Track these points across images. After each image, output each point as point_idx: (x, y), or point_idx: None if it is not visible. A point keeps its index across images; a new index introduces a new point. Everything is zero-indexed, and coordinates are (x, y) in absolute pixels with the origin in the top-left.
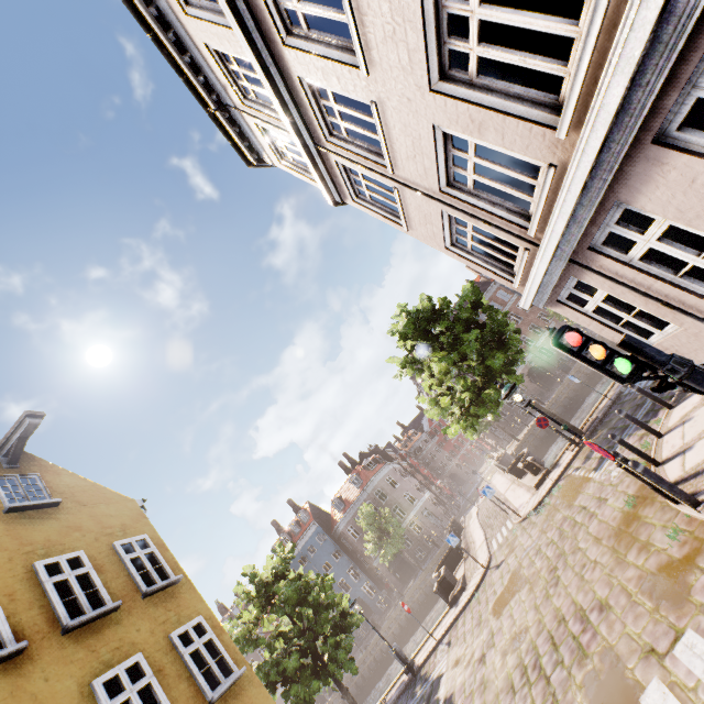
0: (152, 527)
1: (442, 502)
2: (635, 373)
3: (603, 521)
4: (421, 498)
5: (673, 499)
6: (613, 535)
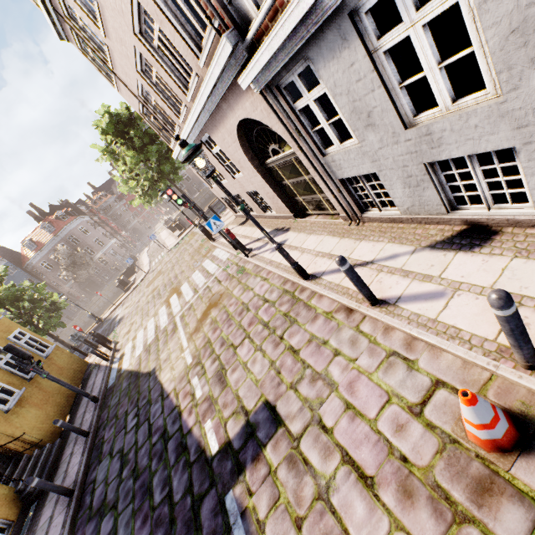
0: None
1: (125, 246)
2: (183, 204)
3: (194, 248)
4: (109, 243)
5: (210, 239)
6: (194, 252)
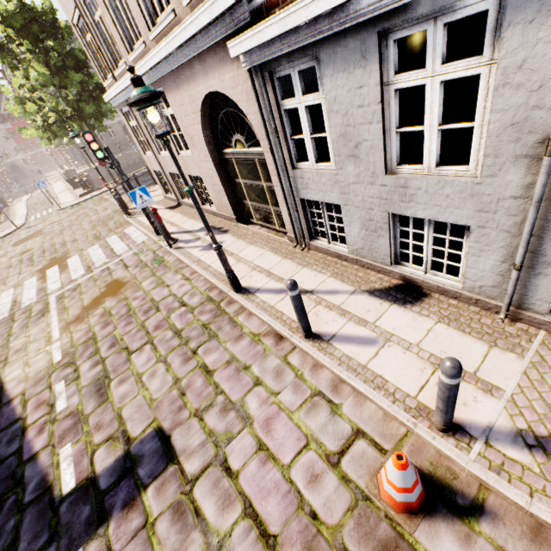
0: None
1: None
2: (103, 159)
3: (99, 216)
4: None
5: (125, 213)
6: (99, 221)
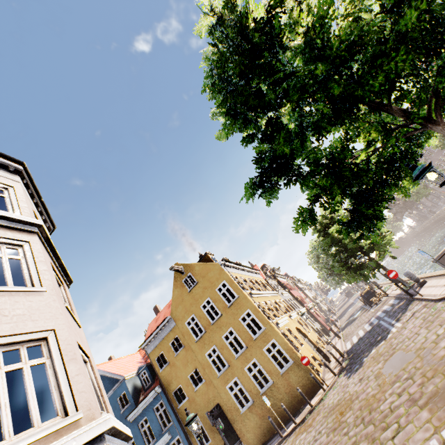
0: (226, 274)
1: None
2: None
3: None
4: None
5: None
6: None
